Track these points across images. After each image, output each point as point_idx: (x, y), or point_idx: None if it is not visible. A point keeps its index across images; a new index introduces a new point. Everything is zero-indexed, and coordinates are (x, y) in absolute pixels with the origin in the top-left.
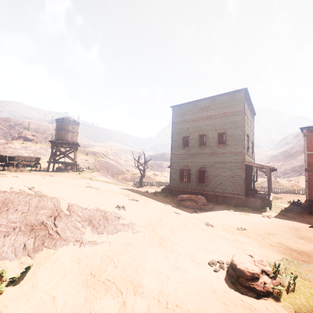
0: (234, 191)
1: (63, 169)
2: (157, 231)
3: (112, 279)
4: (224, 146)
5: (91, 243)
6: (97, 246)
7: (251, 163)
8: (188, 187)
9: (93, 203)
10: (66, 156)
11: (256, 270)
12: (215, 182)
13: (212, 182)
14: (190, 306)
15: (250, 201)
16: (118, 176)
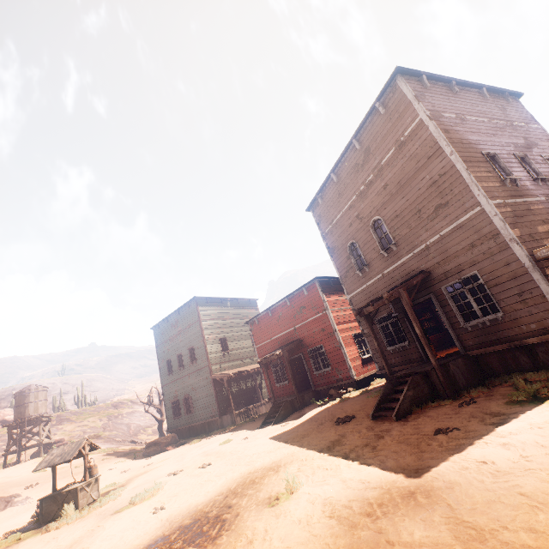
0: (212, 413)
1: (39, 454)
2: None
3: None
4: (195, 362)
5: None
6: None
7: (215, 375)
8: (181, 423)
9: None
10: (28, 437)
11: None
12: (198, 408)
13: (196, 408)
14: None
15: (224, 420)
16: (146, 431)
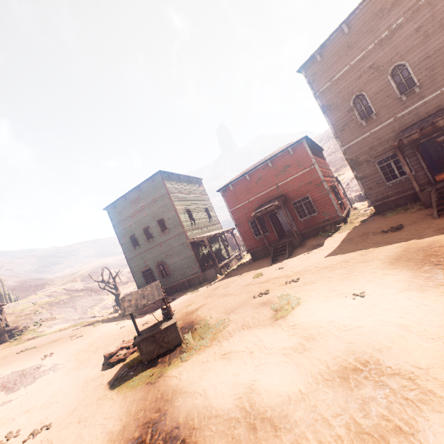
0: (193, 271)
1: None
2: (80, 359)
3: (12, 416)
4: (167, 232)
5: (4, 404)
6: (11, 403)
7: (193, 239)
8: None
9: (9, 369)
10: None
11: (113, 350)
12: (176, 270)
13: (173, 271)
14: (60, 398)
15: (207, 274)
16: (94, 309)
